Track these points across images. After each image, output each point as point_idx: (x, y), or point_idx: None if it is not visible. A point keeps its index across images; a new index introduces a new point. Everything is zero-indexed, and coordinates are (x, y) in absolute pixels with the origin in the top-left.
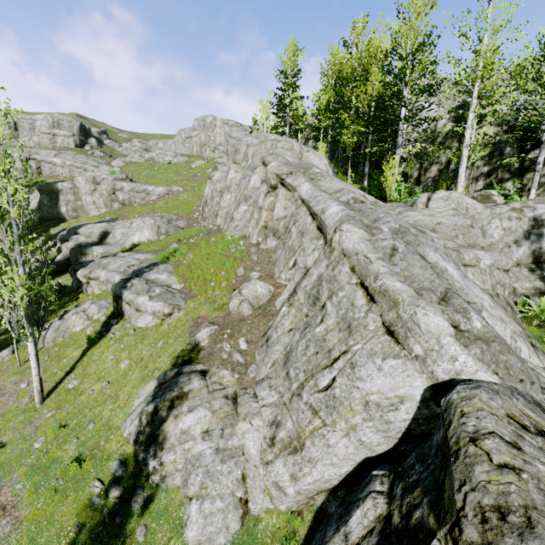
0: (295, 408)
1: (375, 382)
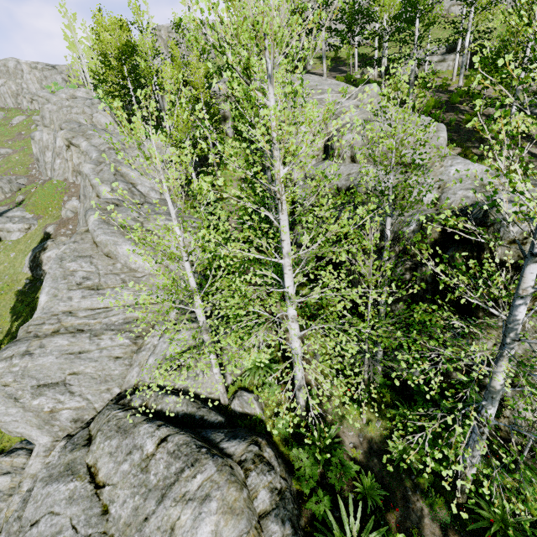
0: None
1: None
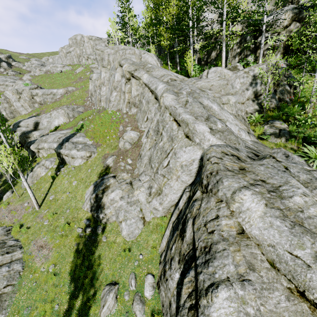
0: (157, 178)
1: (183, 157)
